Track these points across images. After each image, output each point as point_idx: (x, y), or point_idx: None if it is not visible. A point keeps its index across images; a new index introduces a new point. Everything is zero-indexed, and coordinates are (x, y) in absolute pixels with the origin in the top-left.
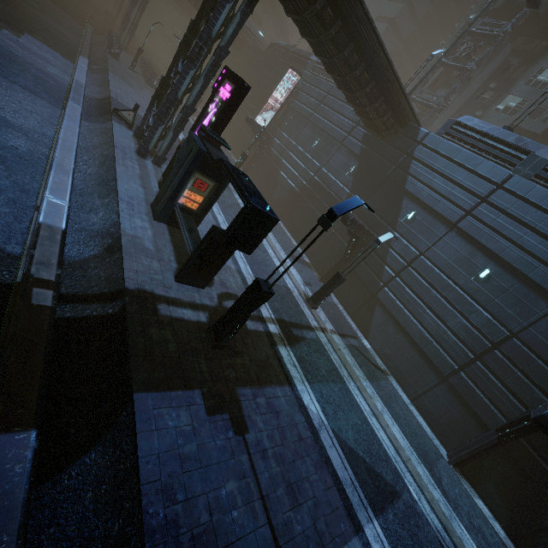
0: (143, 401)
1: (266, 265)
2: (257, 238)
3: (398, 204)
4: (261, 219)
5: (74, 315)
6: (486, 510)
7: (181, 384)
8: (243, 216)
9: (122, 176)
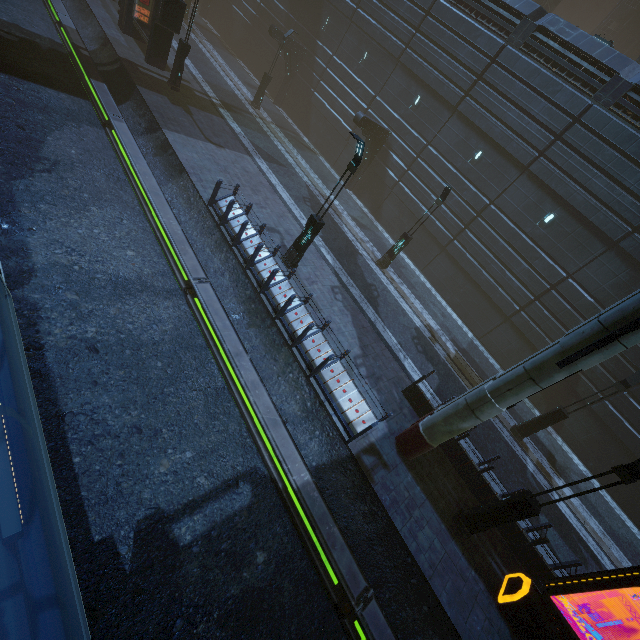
0: (141, 88)
1: (217, 79)
2: (178, 20)
3: (319, 13)
4: (175, 4)
5: (100, 70)
6: (362, 205)
7: (157, 92)
8: (164, 2)
9: (91, 5)
